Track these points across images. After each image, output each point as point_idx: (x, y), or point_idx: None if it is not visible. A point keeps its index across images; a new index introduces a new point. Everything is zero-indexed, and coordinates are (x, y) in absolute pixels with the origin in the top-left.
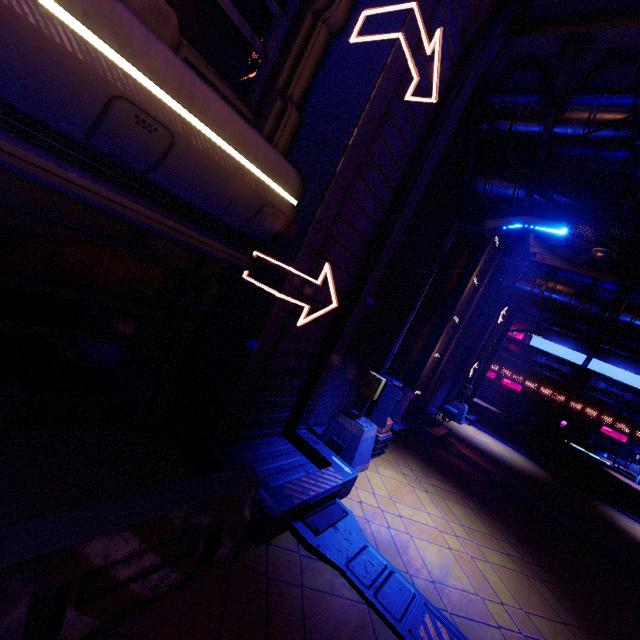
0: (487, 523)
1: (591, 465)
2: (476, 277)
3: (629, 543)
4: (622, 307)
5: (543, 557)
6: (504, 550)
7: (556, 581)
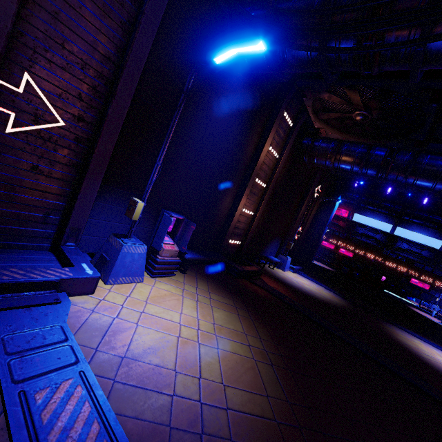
0: (247, 325)
1: (397, 304)
2: (275, 150)
3: (397, 348)
4: (389, 167)
5: (290, 350)
6: (247, 342)
7: (289, 366)
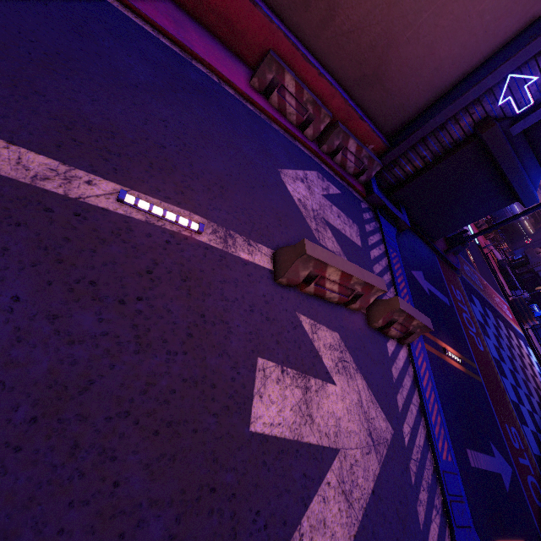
0: None
1: None
2: None
3: None
4: None
5: None
6: None
7: None
